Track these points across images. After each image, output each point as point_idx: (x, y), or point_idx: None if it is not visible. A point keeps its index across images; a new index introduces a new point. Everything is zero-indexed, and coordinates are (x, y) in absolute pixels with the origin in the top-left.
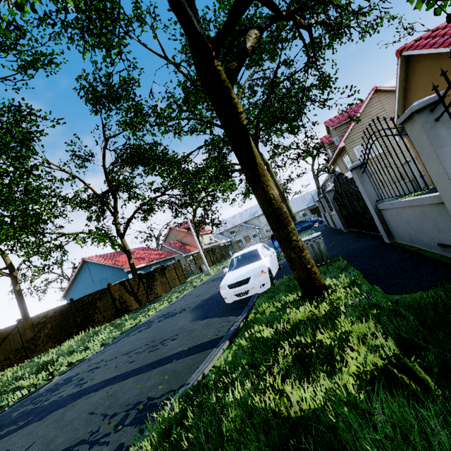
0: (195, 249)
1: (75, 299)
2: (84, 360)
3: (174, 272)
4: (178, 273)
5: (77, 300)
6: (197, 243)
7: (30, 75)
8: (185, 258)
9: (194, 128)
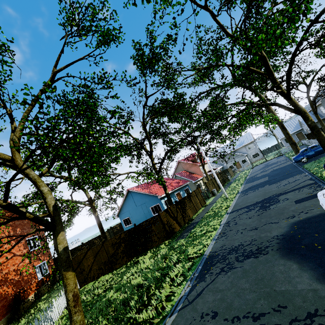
0: (200, 176)
1: (124, 218)
2: (180, 298)
3: (196, 197)
4: (199, 198)
5: (138, 225)
6: (214, 173)
7: (107, 46)
8: (194, 184)
9: (196, 80)
